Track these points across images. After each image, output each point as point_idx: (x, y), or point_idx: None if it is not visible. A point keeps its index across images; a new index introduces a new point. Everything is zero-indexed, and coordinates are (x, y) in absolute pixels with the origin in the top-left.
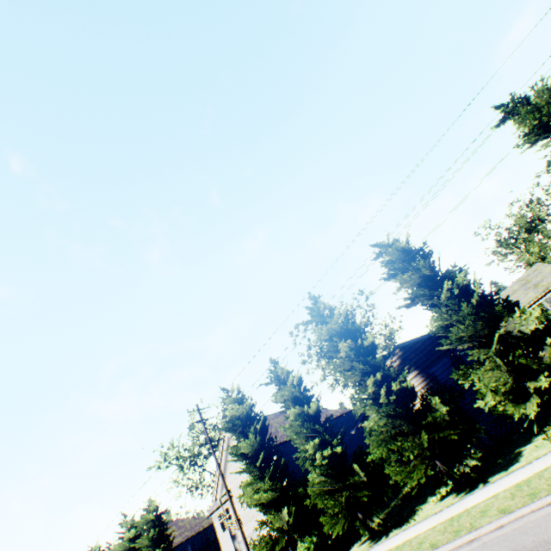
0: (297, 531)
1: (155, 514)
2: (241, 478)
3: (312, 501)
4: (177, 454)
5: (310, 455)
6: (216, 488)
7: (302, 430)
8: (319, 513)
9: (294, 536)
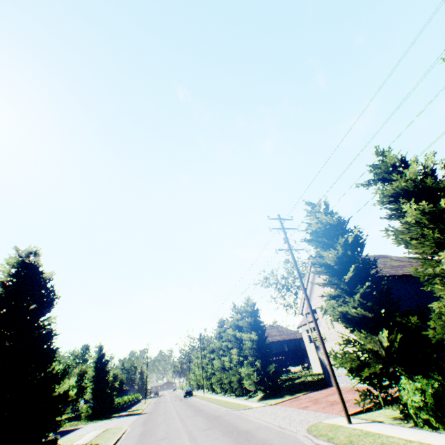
0: (400, 365)
1: (252, 309)
2: (326, 302)
3: (439, 335)
4: (275, 280)
5: (443, 272)
6: (301, 305)
7: (431, 234)
8: (442, 359)
9: (394, 369)
